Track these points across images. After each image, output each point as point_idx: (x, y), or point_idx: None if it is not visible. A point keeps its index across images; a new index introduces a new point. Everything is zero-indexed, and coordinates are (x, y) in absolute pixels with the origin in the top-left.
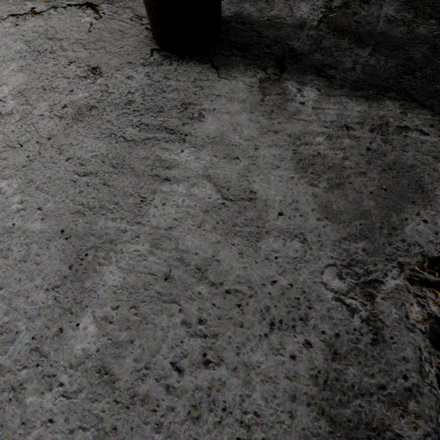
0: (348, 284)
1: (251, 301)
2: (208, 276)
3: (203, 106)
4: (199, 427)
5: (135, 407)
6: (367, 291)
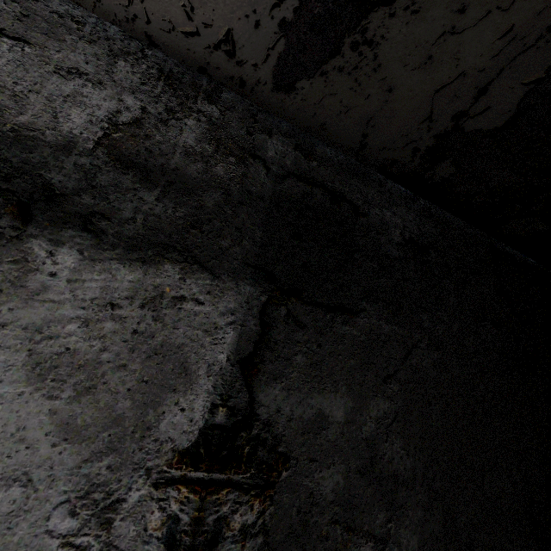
0: (82, 519)
1: None
2: None
3: None
4: None
5: None
6: (105, 517)
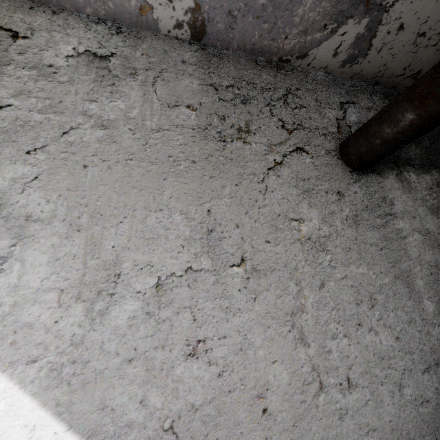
0: None
1: None
2: (439, 267)
3: (389, 197)
4: None
5: None
6: None
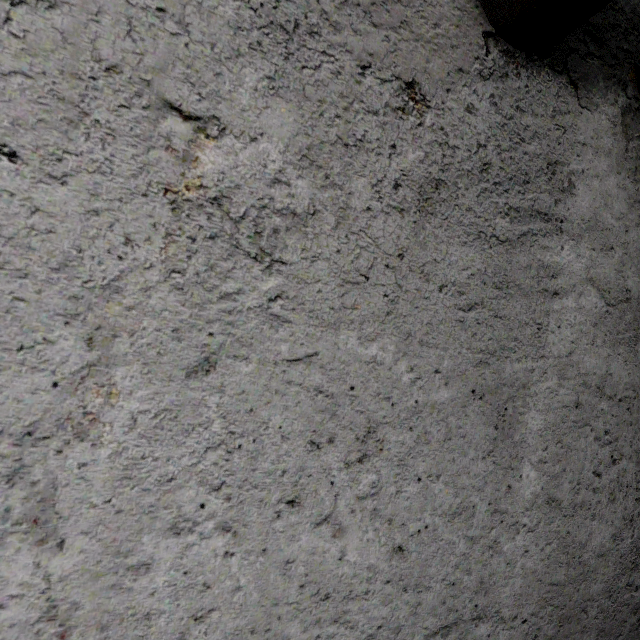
0: None
1: (635, 402)
2: (606, 392)
3: (571, 166)
4: (615, 504)
5: (577, 513)
6: None
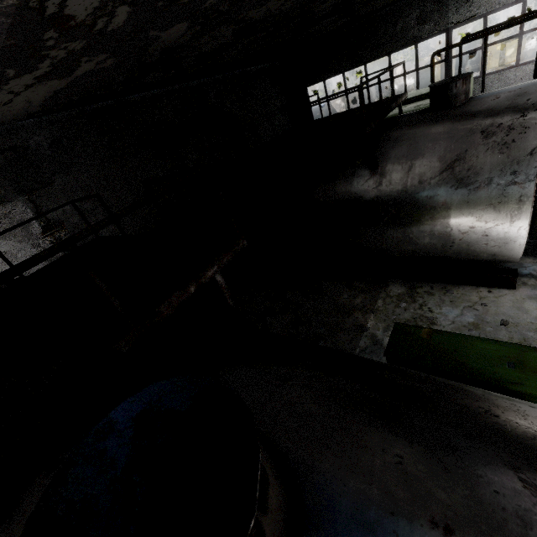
0: (36, 248)
1: None
2: None
3: None
4: None
5: None
6: (40, 246)
